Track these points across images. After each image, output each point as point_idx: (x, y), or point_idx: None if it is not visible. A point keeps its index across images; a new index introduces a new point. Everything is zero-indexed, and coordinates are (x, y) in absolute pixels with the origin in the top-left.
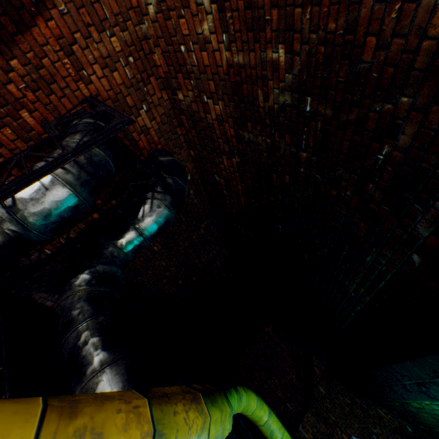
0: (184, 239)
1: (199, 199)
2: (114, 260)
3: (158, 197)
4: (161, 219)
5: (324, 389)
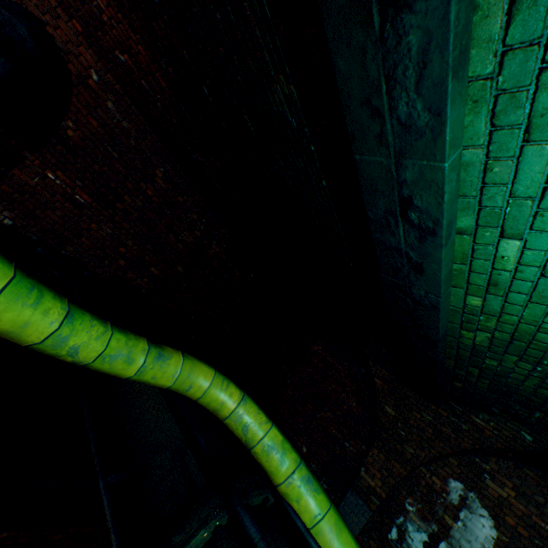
0: (132, 192)
1: (133, 122)
2: None
3: None
4: None
5: (392, 408)
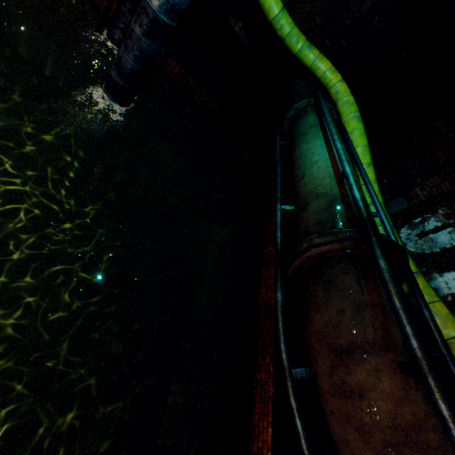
0: None
1: None
2: None
3: None
4: None
5: None
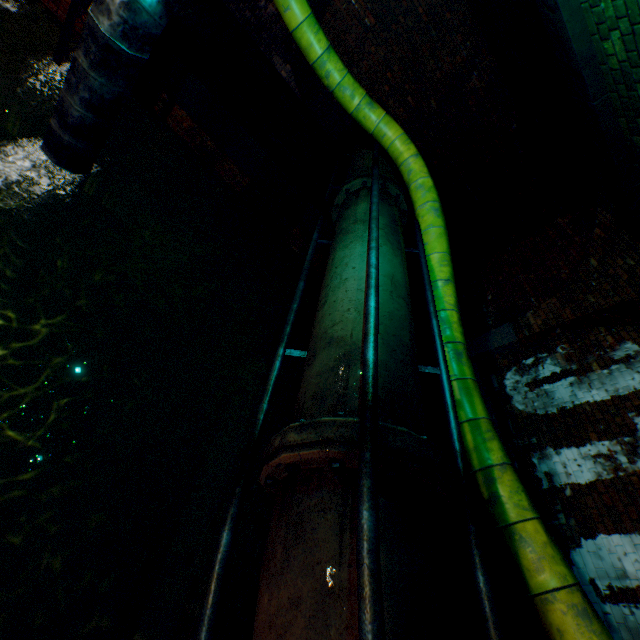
0: (405, 12)
1: None
2: None
3: None
4: None
5: (596, 260)
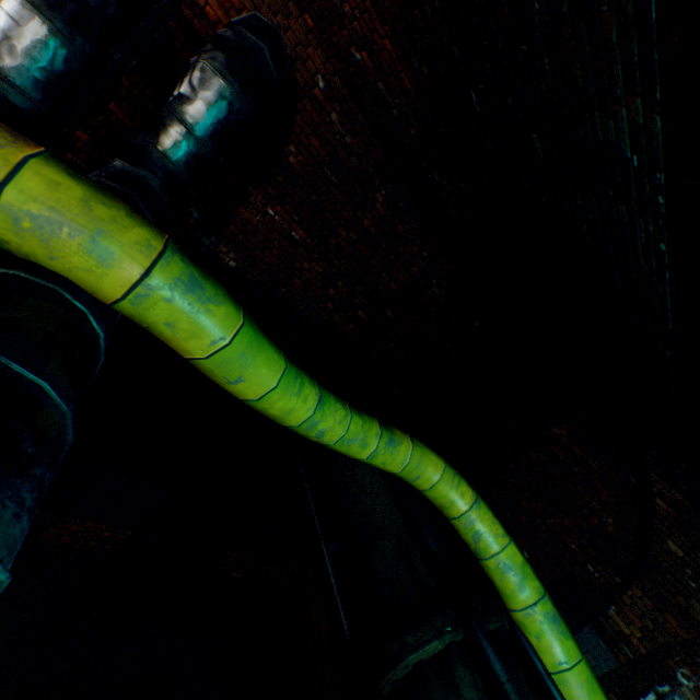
0: (347, 224)
1: (356, 136)
2: (142, 160)
3: (204, 59)
4: (210, 94)
5: (679, 547)
